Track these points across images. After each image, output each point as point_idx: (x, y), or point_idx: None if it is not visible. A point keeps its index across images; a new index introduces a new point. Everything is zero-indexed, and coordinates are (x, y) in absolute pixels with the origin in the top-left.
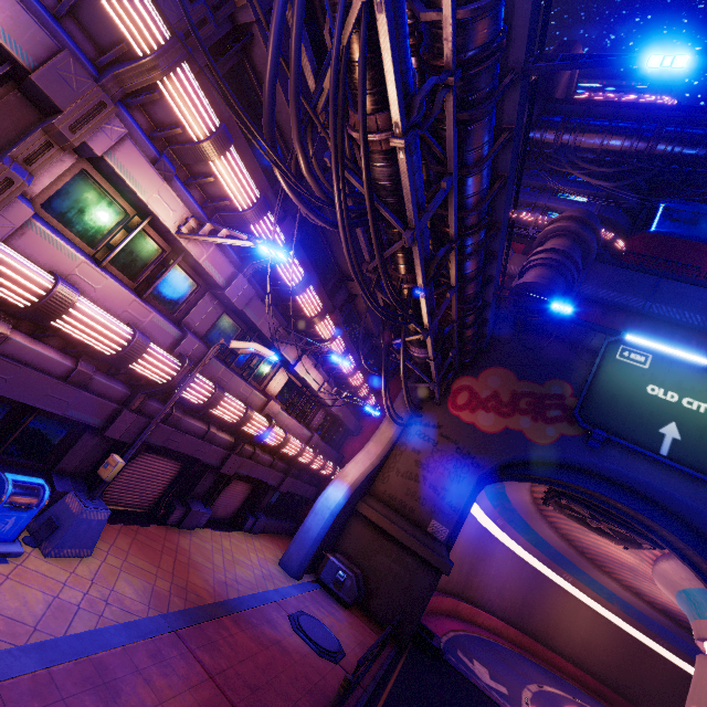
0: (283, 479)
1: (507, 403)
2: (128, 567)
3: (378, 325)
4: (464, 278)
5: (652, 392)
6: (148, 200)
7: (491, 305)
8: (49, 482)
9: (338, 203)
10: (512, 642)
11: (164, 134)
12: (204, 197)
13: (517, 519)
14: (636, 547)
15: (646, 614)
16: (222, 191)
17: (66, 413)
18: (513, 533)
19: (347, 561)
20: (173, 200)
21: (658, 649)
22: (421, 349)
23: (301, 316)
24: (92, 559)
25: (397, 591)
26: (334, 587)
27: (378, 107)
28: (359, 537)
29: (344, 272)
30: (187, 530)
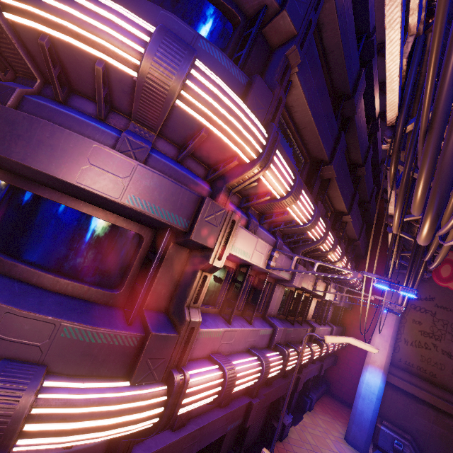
0: (321, 367)
1: None
2: None
3: (357, 232)
4: None
5: None
6: (251, 258)
7: None
8: None
9: None
10: None
11: (253, 203)
12: (269, 222)
13: None
14: None
15: None
16: (288, 218)
17: (226, 430)
18: None
19: (395, 428)
20: (263, 246)
21: None
22: None
23: (324, 261)
24: None
25: (447, 450)
26: None
27: None
28: (392, 401)
29: (338, 210)
30: (285, 440)
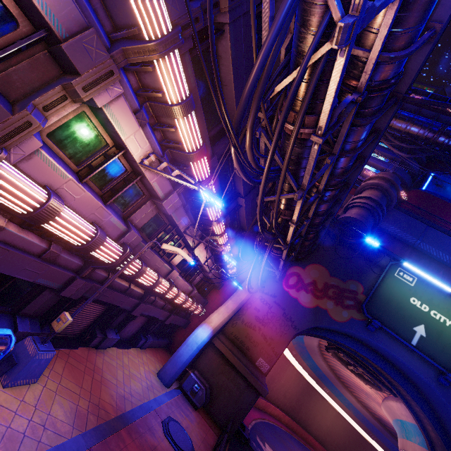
0: (168, 316)
1: (321, 290)
2: (61, 389)
3: (249, 224)
4: (317, 213)
5: (413, 302)
6: (126, 139)
7: (326, 228)
8: (13, 323)
9: (266, 174)
10: (285, 425)
11: (147, 94)
12: (163, 137)
13: (305, 352)
14: (378, 389)
15: (368, 419)
16: (177, 137)
17: (36, 280)
18: (300, 359)
19: (201, 377)
20: (143, 140)
21: (370, 440)
22: (277, 251)
23: (205, 218)
24: (36, 385)
25: (229, 401)
26: (190, 394)
27: (309, 111)
28: (211, 360)
29: (237, 190)
30: (101, 350)
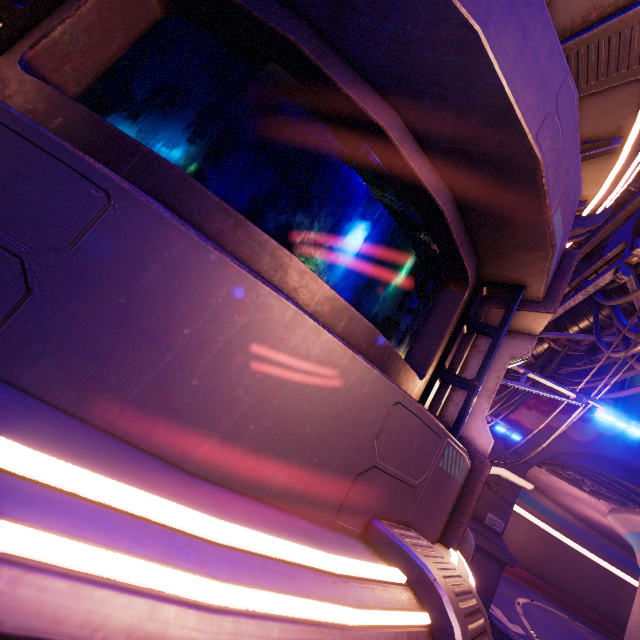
0: None
1: (547, 402)
2: None
3: None
4: None
5: None
6: None
7: None
8: None
9: None
10: None
11: None
12: None
13: None
14: (619, 505)
15: (569, 522)
16: None
17: None
18: None
19: None
20: None
21: (573, 544)
22: (514, 377)
23: None
24: None
25: None
26: None
27: None
28: None
29: None
30: None
